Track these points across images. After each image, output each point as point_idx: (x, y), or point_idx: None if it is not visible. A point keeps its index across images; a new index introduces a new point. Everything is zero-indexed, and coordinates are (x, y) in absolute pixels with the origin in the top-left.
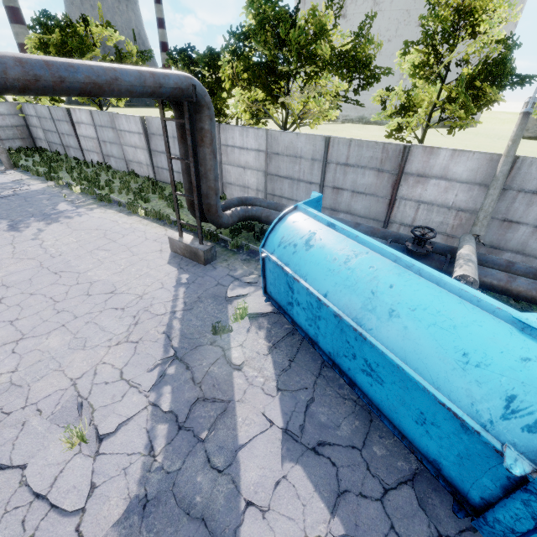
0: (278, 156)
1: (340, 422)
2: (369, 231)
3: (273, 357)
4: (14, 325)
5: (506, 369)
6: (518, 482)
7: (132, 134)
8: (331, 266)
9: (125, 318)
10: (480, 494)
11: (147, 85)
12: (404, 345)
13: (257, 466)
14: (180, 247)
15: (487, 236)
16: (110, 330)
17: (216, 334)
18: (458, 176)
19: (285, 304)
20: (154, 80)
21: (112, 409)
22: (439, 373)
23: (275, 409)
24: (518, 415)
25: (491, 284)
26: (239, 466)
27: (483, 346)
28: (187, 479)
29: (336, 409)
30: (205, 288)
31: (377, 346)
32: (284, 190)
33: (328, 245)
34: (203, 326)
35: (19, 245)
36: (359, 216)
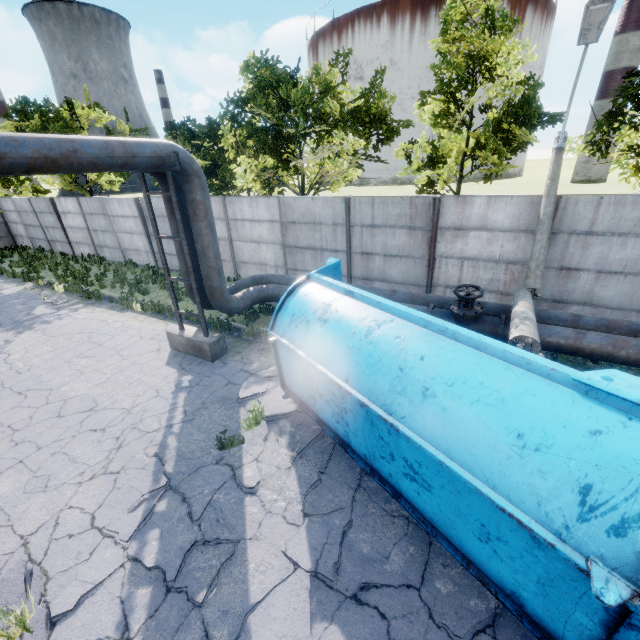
0: (294, 225)
1: (388, 551)
2: (408, 298)
3: (297, 470)
4: None
5: (573, 449)
6: (620, 613)
7: (126, 219)
8: (351, 342)
9: (105, 441)
10: (578, 638)
11: (116, 155)
12: (445, 433)
13: (275, 634)
14: (181, 342)
15: (546, 289)
16: (83, 460)
17: (223, 448)
18: (500, 225)
19: (307, 398)
20: (125, 149)
21: (75, 573)
22: (492, 466)
23: (301, 543)
24: (598, 513)
25: (558, 344)
26: (250, 639)
27: (541, 421)
28: None
29: (382, 532)
30: (213, 390)
31: (413, 438)
32: (307, 262)
33: (346, 317)
34: (207, 440)
35: None
36: (397, 283)
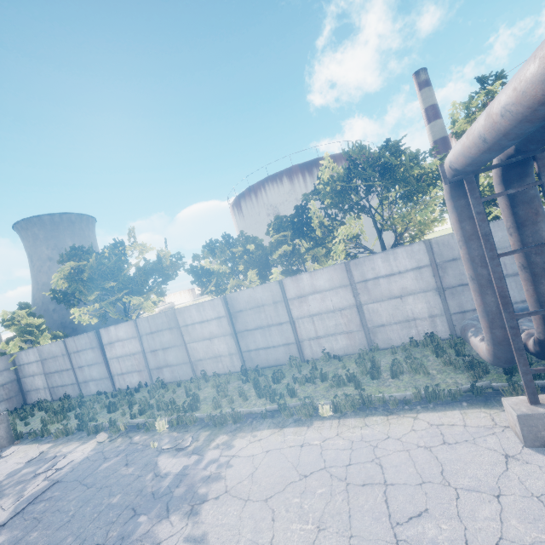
0: (455, 262)
1: None
2: None
3: None
4: None
5: None
6: None
7: (205, 323)
8: None
9: None
10: None
11: None
12: None
13: None
14: None
15: None
16: None
17: None
18: None
19: None
20: None
21: None
22: None
23: None
24: None
25: None
26: None
27: None
28: None
29: None
30: None
31: None
32: None
33: None
34: None
35: None
36: None
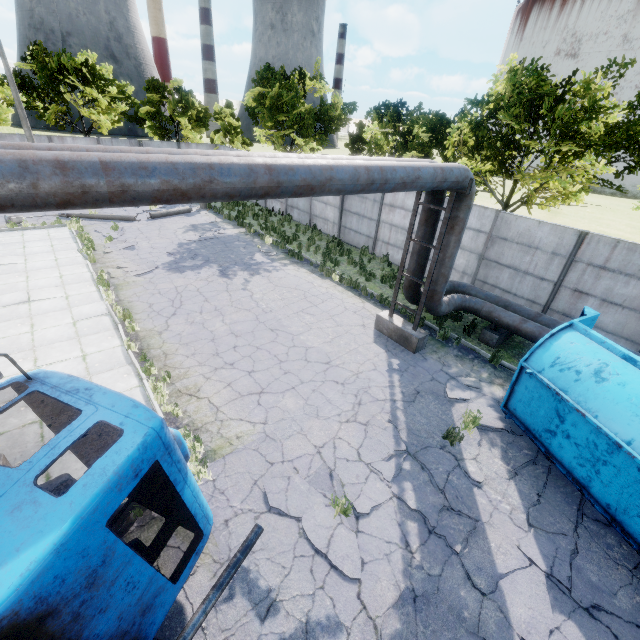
0: (504, 241)
1: (615, 590)
2: None
3: (516, 484)
4: (252, 377)
5: None
6: None
7: None
8: (639, 411)
9: (347, 395)
10: None
11: (436, 180)
12: None
13: (523, 603)
14: (389, 327)
15: None
16: (336, 404)
17: (445, 438)
18: None
19: (540, 429)
20: (442, 175)
21: (360, 489)
22: None
23: (532, 546)
24: None
25: None
26: (504, 597)
27: None
28: (450, 589)
29: (607, 571)
30: (420, 380)
31: None
32: (502, 279)
33: (630, 384)
34: (429, 425)
35: (234, 293)
36: (604, 331)
